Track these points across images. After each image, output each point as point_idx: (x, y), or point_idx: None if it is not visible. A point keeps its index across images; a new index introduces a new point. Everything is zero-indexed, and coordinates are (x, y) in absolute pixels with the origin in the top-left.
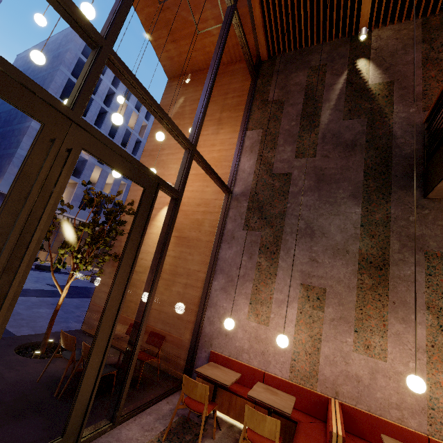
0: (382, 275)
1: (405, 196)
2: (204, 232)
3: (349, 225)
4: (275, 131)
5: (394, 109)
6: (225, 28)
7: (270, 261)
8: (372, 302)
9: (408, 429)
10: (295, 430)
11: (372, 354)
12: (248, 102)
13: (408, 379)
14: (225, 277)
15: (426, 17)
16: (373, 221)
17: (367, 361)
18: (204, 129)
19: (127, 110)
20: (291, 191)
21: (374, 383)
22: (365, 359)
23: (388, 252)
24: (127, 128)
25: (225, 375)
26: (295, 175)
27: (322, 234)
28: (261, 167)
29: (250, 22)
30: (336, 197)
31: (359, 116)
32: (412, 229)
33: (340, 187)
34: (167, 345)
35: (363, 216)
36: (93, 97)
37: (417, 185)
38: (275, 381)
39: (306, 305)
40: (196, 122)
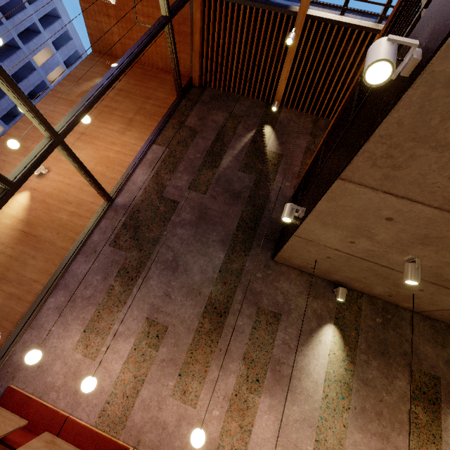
0: (220, 321)
1: (260, 254)
2: (63, 236)
3: (210, 268)
4: (180, 155)
5: (277, 178)
6: (150, 33)
7: (125, 287)
8: (203, 347)
9: None
10: None
11: (186, 399)
12: (166, 116)
13: (193, 433)
14: (67, 296)
15: (318, 117)
16: (230, 270)
17: (179, 407)
18: (110, 123)
19: (52, 60)
20: (172, 219)
21: (177, 431)
22: (178, 405)
23: (232, 301)
24: (44, 79)
25: None
26: (182, 205)
27: (185, 271)
28: (154, 185)
29: (190, 44)
30: (208, 238)
31: (251, 172)
32: (255, 284)
33: (216, 230)
34: None
35: (224, 262)
36: (3, 21)
37: (271, 247)
38: (76, 427)
39: (144, 342)
40: (75, 111)
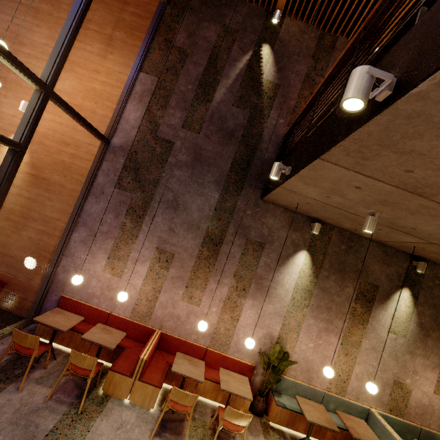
0: (216, 250)
1: (251, 194)
2: (70, 178)
3: (206, 206)
4: (171, 87)
5: (271, 114)
6: None
7: (135, 223)
8: (203, 268)
9: (197, 345)
10: (120, 355)
11: (192, 302)
12: (150, 32)
13: (199, 324)
14: (88, 231)
15: (324, 32)
16: (224, 208)
17: (187, 306)
18: (88, 42)
19: None
20: (169, 161)
21: (187, 320)
22: (187, 305)
23: (225, 234)
24: None
25: (67, 321)
26: (177, 146)
27: (185, 210)
28: (147, 124)
29: None
30: (204, 179)
31: (245, 108)
32: (245, 220)
33: (210, 171)
34: (12, 288)
35: (219, 202)
36: None
37: (261, 188)
38: (117, 319)
39: (157, 265)
40: (57, 53)
